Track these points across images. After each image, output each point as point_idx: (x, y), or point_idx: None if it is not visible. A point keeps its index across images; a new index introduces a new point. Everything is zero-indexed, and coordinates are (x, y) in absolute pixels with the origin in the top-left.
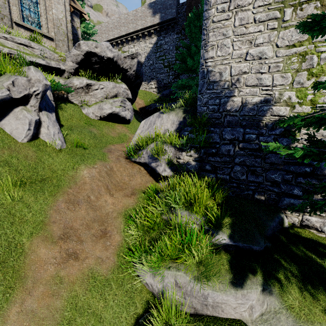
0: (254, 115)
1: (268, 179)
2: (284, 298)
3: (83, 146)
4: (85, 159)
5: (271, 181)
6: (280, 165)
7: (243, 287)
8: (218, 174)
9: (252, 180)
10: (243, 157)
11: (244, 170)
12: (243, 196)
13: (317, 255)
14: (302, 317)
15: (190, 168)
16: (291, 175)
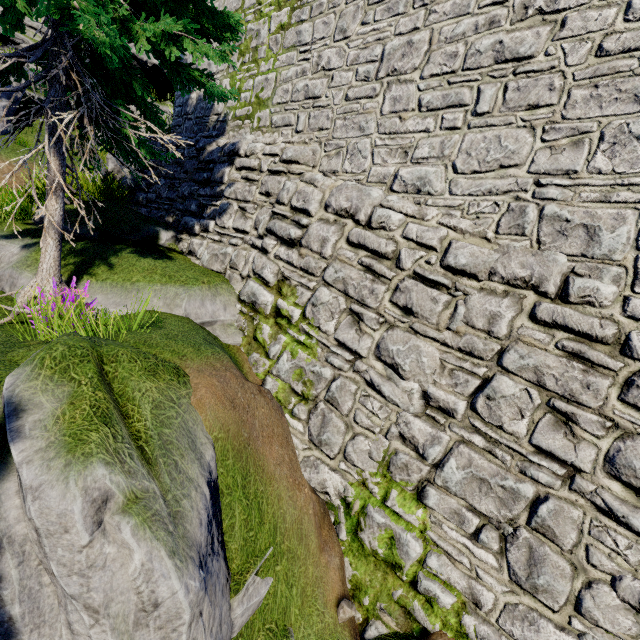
0: (203, 116)
1: (180, 194)
2: (34, 252)
3: (26, 145)
4: (8, 152)
5: (181, 196)
6: (192, 175)
7: (9, 240)
8: (149, 193)
9: (169, 196)
10: (169, 167)
11: (167, 185)
12: (158, 219)
13: (135, 252)
14: (28, 262)
15: (124, 184)
16: (196, 187)
